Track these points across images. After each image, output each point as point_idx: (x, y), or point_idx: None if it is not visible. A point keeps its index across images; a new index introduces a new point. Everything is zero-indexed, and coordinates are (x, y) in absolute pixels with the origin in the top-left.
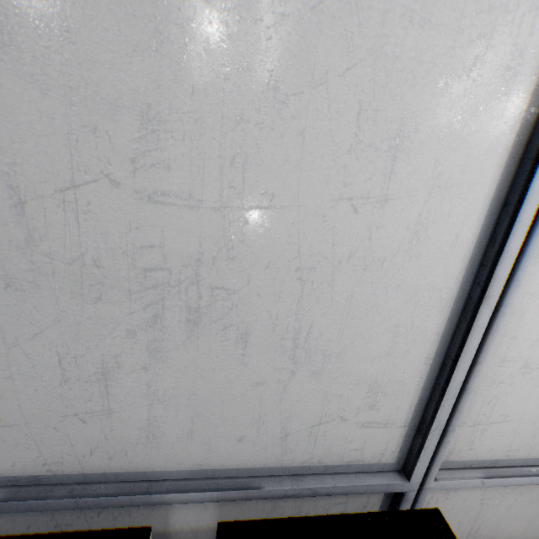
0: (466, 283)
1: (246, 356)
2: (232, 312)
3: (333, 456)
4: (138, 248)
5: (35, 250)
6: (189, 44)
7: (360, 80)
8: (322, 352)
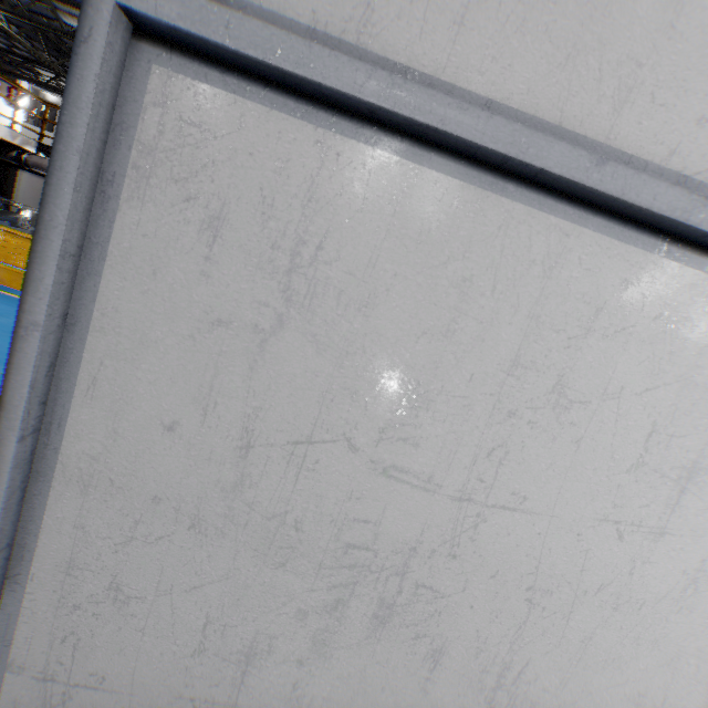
0: None
1: (430, 680)
2: (431, 619)
3: None
4: (350, 519)
5: (239, 496)
6: (482, 336)
7: (659, 402)
8: (531, 701)
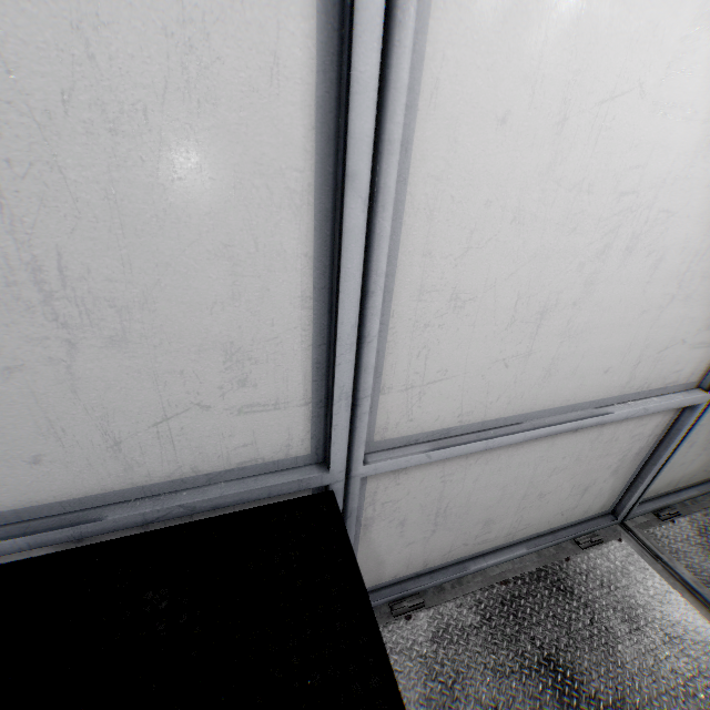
0: (326, 159)
1: None
2: None
3: (212, 459)
4: None
5: None
6: None
7: None
8: (108, 303)
